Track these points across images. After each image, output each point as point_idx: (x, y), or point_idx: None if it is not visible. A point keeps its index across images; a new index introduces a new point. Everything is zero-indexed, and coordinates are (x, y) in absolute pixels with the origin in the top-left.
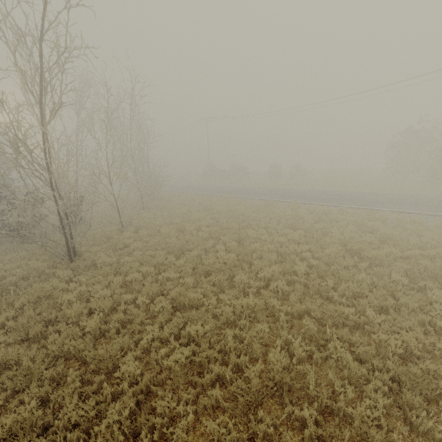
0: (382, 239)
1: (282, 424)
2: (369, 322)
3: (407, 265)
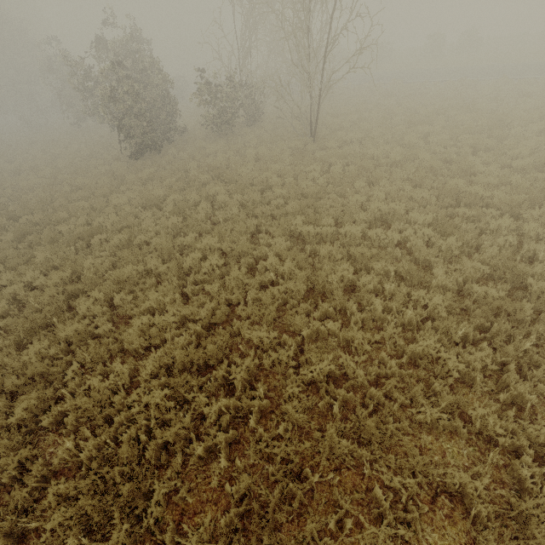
0: None
1: None
2: None
3: None
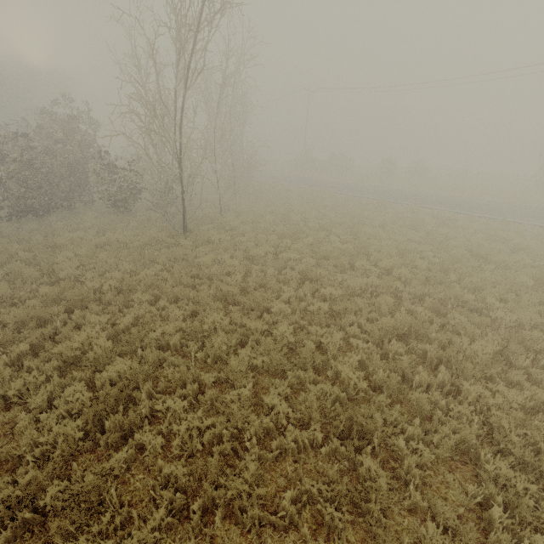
0: (514, 249)
1: (407, 354)
2: (487, 308)
3: (537, 272)
